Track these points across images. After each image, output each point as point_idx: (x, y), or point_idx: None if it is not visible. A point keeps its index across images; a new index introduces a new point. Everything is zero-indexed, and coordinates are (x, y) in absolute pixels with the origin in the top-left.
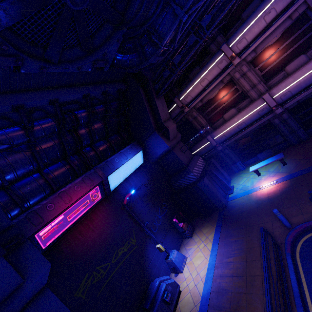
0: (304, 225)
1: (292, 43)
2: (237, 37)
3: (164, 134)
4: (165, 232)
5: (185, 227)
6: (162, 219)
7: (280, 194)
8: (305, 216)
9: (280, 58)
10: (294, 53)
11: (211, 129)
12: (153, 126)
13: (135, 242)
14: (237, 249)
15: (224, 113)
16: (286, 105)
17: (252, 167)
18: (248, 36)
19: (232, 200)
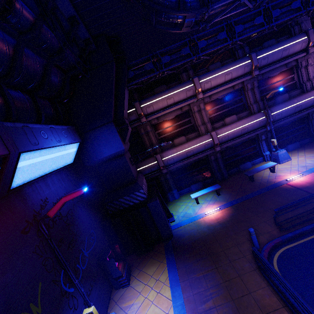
0: (270, 244)
1: (230, 104)
2: (206, 78)
3: (120, 133)
4: (92, 282)
5: (122, 269)
6: (89, 257)
7: (230, 219)
8: (265, 236)
9: (222, 111)
10: (230, 112)
11: (160, 150)
12: (112, 115)
13: (39, 313)
14: (212, 287)
15: (175, 138)
16: (222, 146)
17: (194, 195)
18: (213, 82)
19: (178, 228)
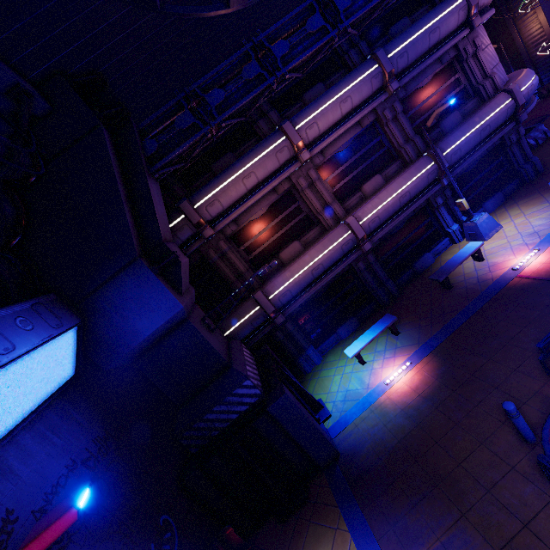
0: None
1: (364, 157)
2: (305, 118)
3: (164, 275)
4: None
5: None
6: None
7: (441, 382)
8: (534, 405)
9: (353, 173)
10: (367, 171)
11: (258, 280)
12: (136, 245)
13: None
14: None
15: (280, 250)
16: (373, 238)
17: (351, 349)
18: (321, 123)
19: (343, 432)
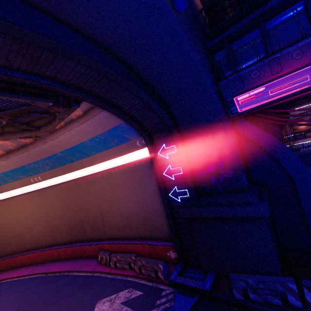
0: None
1: None
2: None
3: None
4: None
5: None
6: None
7: None
8: None
9: None
10: None
11: (293, 139)
12: None
13: None
14: None
15: (307, 133)
16: None
17: None
18: None
19: None
